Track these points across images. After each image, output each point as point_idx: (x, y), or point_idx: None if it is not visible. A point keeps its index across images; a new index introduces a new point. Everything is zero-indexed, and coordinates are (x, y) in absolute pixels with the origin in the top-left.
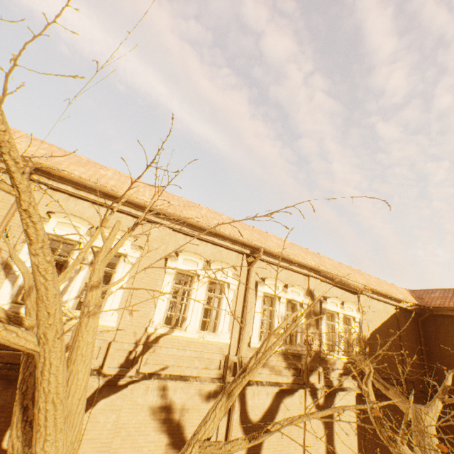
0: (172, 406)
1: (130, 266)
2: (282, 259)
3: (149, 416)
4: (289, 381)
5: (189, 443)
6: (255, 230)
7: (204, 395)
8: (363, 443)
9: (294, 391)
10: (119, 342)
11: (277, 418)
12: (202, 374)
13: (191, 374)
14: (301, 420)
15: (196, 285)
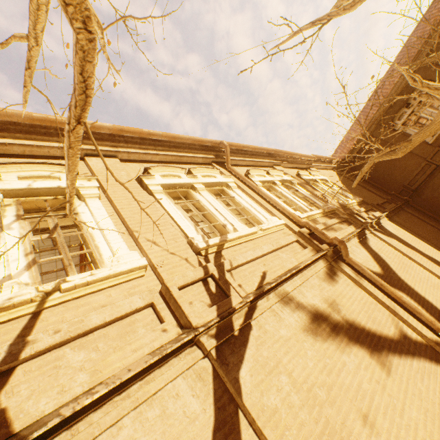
0: (320, 311)
1: (96, 200)
2: (244, 155)
3: (315, 341)
4: (353, 229)
5: None
6: None
7: (326, 278)
8: (430, 243)
9: (364, 235)
10: (176, 276)
11: (385, 259)
12: (300, 259)
13: (294, 265)
14: None
15: (199, 196)
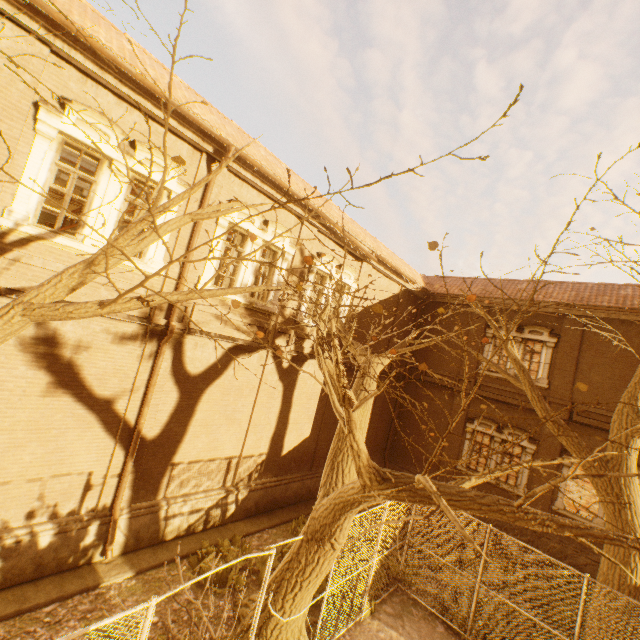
0: (59, 341)
1: None
2: (267, 180)
3: (14, 346)
4: (248, 339)
5: (6, 305)
6: (234, 127)
7: (117, 335)
8: (323, 409)
9: (253, 350)
10: None
11: (225, 374)
12: None
13: None
14: (193, 296)
15: (107, 177)
